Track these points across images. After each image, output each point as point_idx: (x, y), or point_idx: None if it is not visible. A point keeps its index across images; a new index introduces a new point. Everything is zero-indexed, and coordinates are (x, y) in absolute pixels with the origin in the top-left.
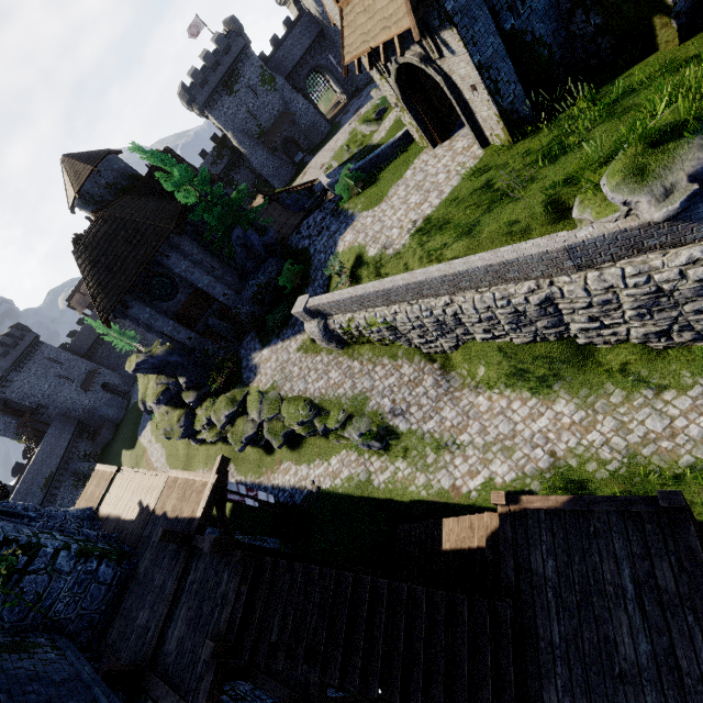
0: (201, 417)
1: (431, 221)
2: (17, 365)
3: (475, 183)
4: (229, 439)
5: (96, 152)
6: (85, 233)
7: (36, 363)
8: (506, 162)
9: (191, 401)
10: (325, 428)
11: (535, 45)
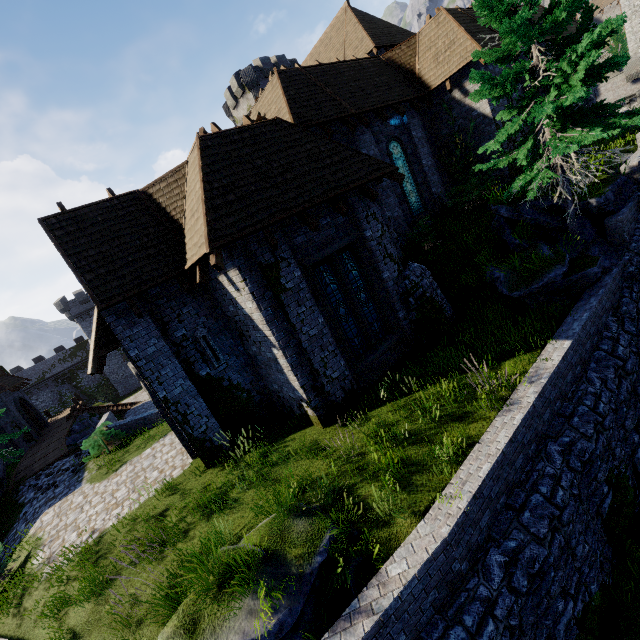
0: None
1: (100, 541)
2: None
3: (159, 504)
4: None
5: None
6: None
7: None
8: (191, 489)
9: None
10: None
11: (233, 389)
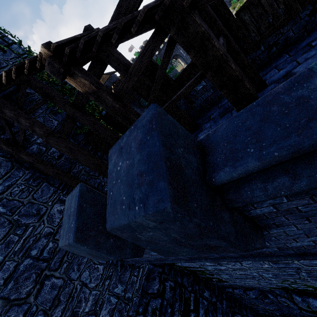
0: None
1: None
2: None
3: None
4: None
5: (109, 72)
6: (118, 81)
7: None
8: None
9: None
10: None
11: None
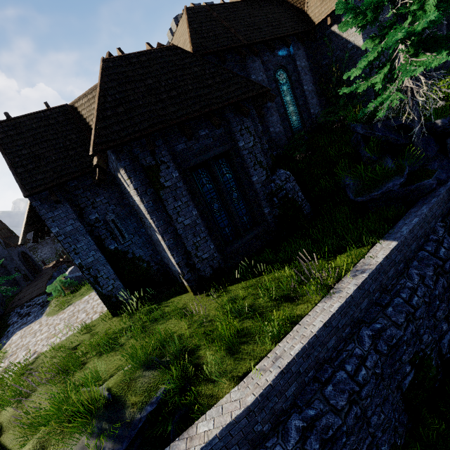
0: None
1: (35, 361)
2: None
3: (77, 339)
4: None
5: None
6: None
7: None
8: (98, 331)
9: None
10: None
11: (136, 260)
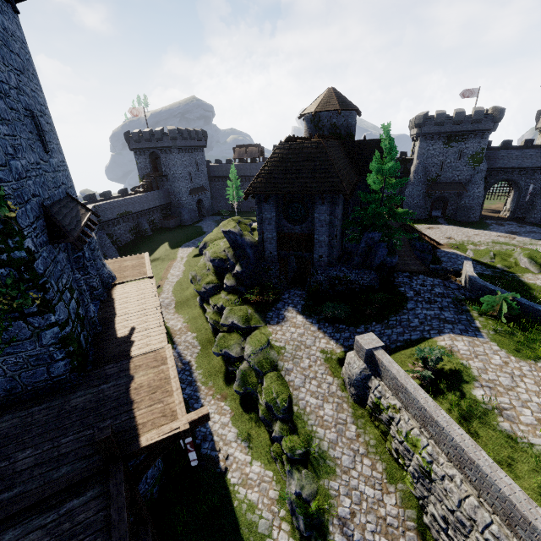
0: (220, 299)
1: None
2: (182, 148)
3: None
4: (217, 336)
5: (350, 102)
6: (299, 140)
7: (190, 157)
8: None
9: (227, 284)
10: (279, 438)
11: None
